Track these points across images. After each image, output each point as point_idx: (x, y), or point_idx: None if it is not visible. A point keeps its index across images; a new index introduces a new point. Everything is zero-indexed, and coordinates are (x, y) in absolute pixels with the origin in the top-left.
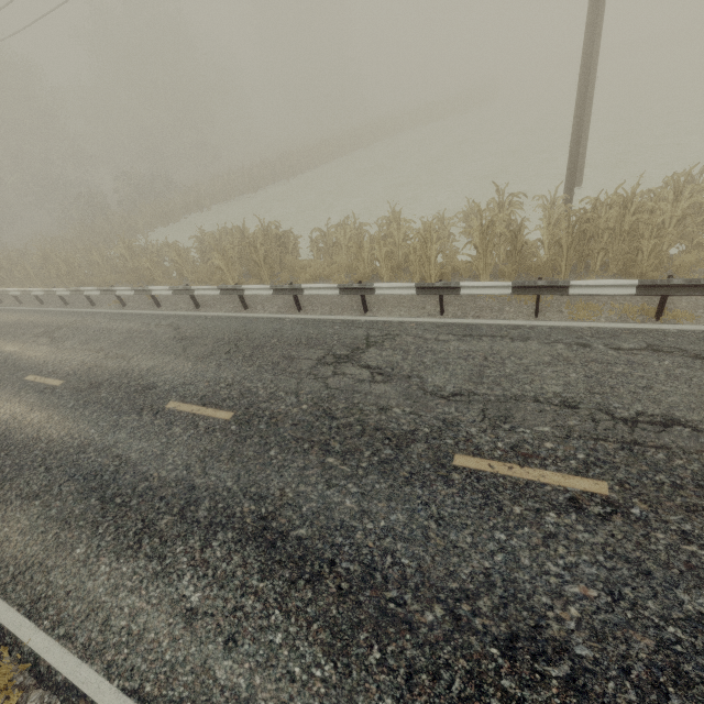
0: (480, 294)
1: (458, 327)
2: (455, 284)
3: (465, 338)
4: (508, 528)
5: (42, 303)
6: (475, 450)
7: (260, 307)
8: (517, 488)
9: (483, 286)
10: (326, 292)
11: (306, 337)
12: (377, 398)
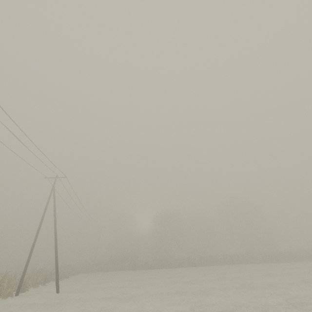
0: None
1: None
2: None
3: None
4: None
5: None
6: None
7: None
8: None
9: None
10: None
11: None
12: None
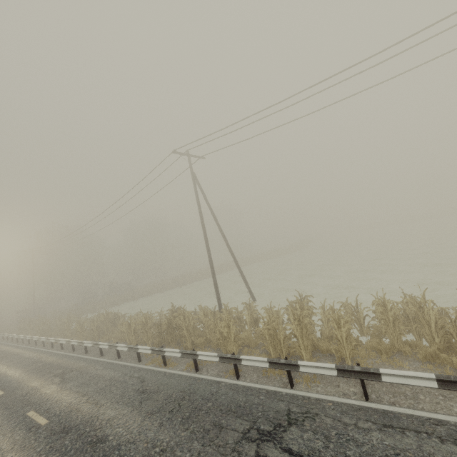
0: (120, 349)
1: (111, 364)
2: (115, 344)
3: (104, 368)
4: (6, 434)
5: (23, 342)
6: (39, 409)
7: (79, 351)
8: (27, 422)
9: (121, 346)
10: (89, 344)
11: (67, 364)
12: (46, 390)
